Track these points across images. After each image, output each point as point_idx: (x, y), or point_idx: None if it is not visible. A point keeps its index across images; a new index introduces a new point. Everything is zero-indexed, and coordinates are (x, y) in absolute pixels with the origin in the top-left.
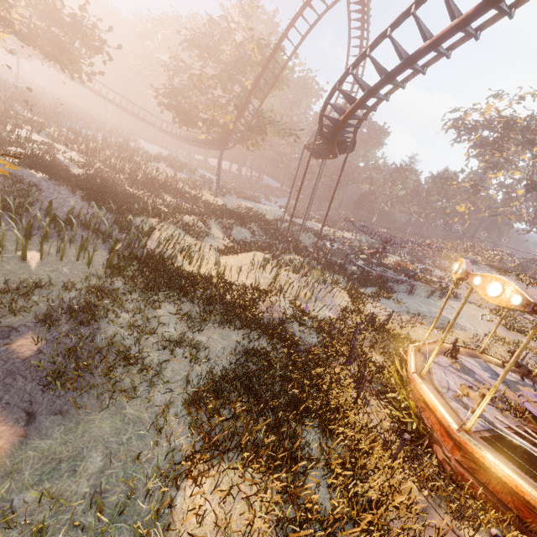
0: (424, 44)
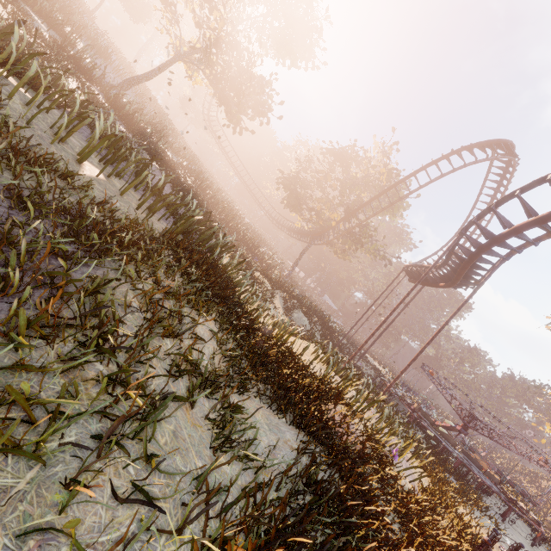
0: None
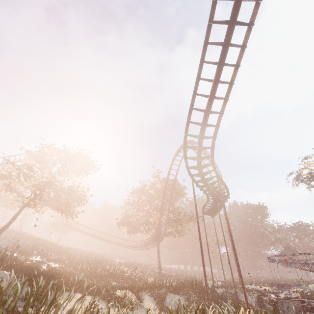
0: (208, 97)
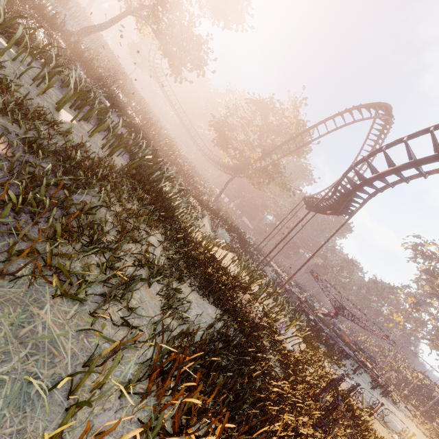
0: None
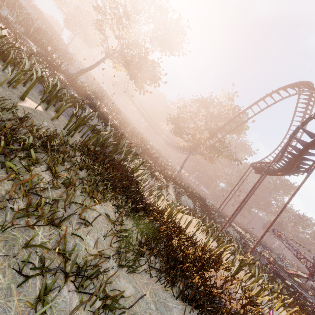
0: None
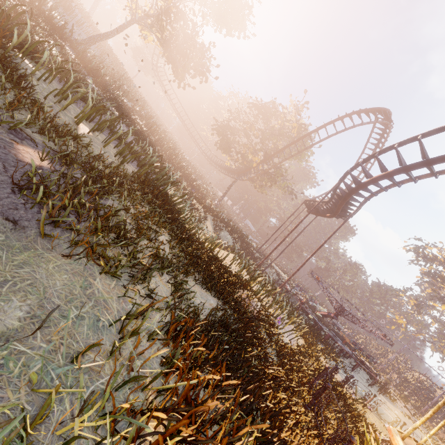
0: None
